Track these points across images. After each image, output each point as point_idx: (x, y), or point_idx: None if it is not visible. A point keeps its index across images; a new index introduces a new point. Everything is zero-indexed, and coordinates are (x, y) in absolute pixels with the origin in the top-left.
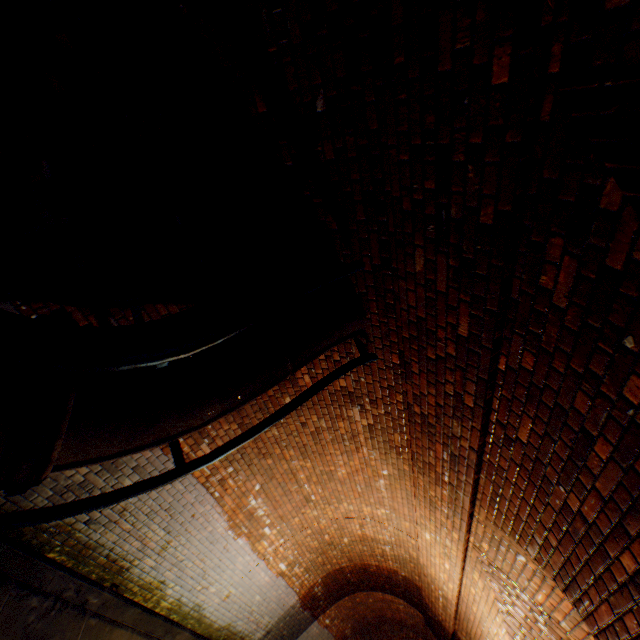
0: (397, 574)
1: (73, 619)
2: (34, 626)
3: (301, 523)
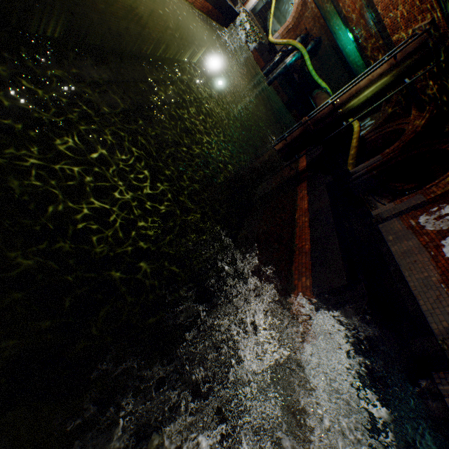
0: None
1: None
2: None
3: None
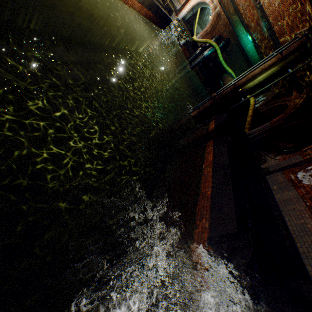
0: None
1: None
2: None
3: None
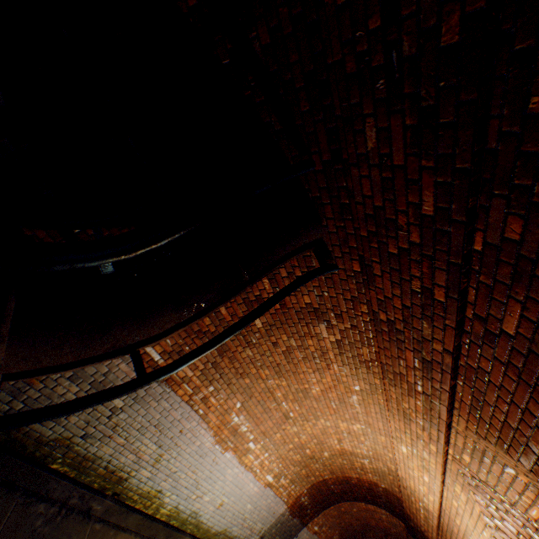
0: (377, 486)
1: (78, 524)
2: (41, 530)
3: (283, 439)
